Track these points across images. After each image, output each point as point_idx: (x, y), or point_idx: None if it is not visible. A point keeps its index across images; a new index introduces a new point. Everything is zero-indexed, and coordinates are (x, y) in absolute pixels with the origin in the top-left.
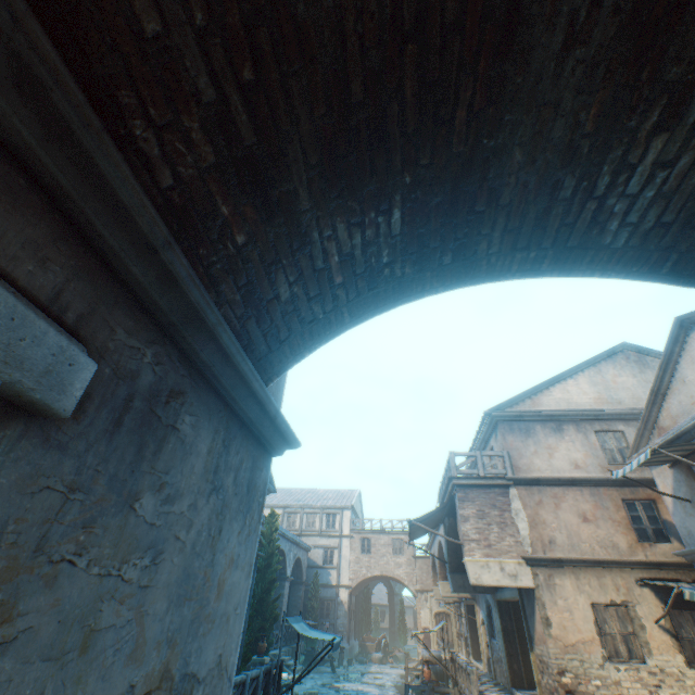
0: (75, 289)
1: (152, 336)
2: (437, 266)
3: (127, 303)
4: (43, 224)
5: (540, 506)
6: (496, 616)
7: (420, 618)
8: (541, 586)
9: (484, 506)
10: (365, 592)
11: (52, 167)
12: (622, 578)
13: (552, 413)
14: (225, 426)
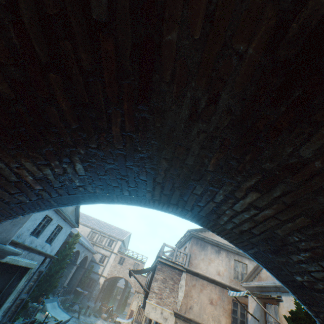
0: None
1: None
2: (120, 194)
3: None
4: None
5: (193, 287)
6: None
7: (132, 304)
8: None
9: (168, 277)
10: (114, 281)
11: None
12: None
13: (218, 243)
14: None
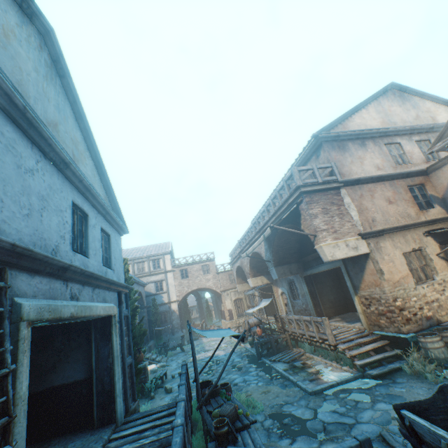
0: None
1: None
2: None
3: None
4: None
5: (362, 199)
6: (304, 286)
7: (226, 305)
8: (373, 251)
9: (326, 205)
10: (185, 302)
11: None
12: (416, 234)
13: (359, 132)
14: None
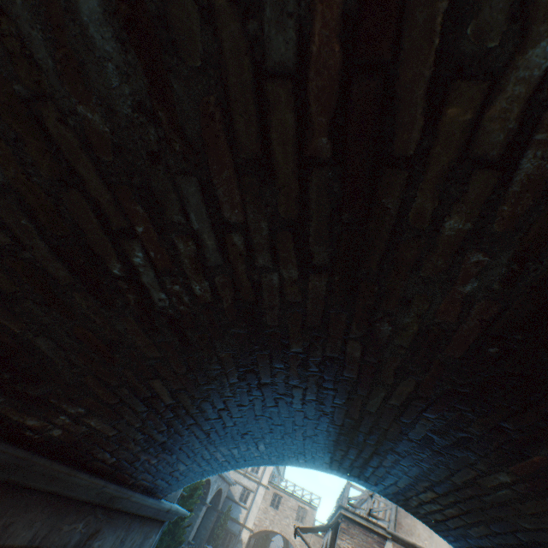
0: (46, 524)
1: (87, 512)
2: (295, 460)
3: (76, 507)
4: (40, 506)
5: None
6: None
7: None
8: None
9: (360, 546)
10: (264, 538)
11: (50, 487)
12: None
13: None
14: (127, 528)
